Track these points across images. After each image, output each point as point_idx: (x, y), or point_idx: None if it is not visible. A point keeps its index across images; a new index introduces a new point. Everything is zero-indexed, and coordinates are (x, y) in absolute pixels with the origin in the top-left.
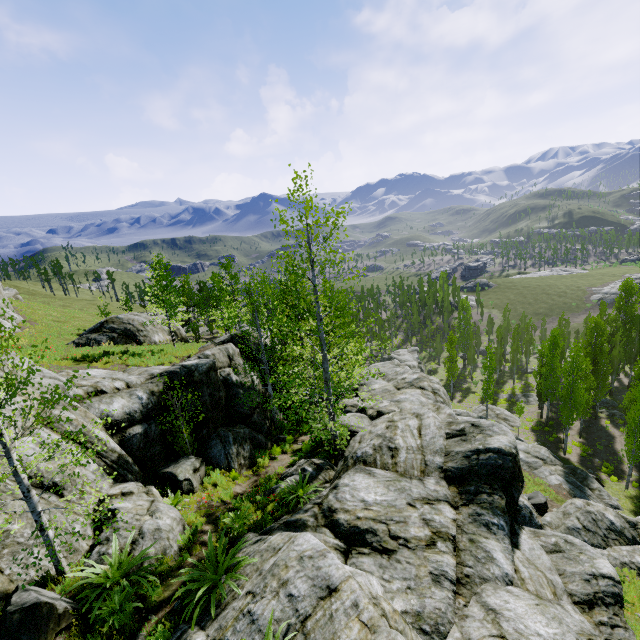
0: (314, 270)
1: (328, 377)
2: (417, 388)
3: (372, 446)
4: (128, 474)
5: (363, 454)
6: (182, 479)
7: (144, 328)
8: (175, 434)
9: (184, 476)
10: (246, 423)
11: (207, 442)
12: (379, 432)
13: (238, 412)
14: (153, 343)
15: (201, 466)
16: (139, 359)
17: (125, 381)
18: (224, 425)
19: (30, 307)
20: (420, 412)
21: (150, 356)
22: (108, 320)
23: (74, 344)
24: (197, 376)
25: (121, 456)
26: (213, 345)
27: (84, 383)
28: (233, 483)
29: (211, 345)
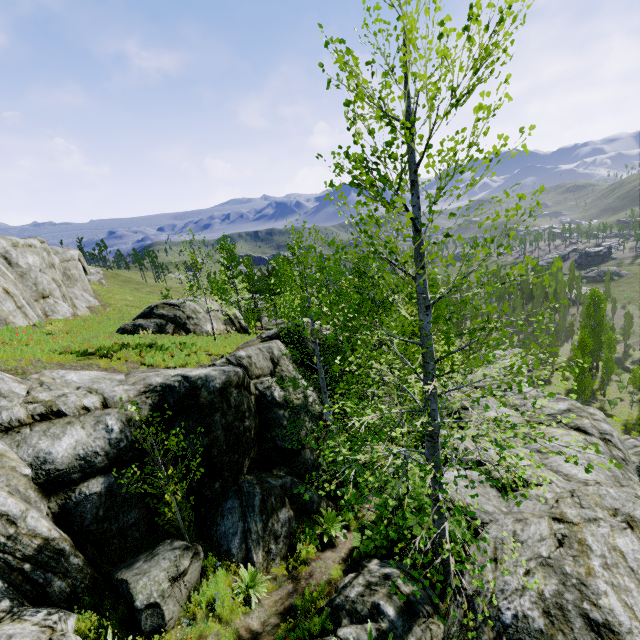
0: (417, 192)
1: (435, 429)
2: (571, 428)
3: (537, 599)
4: (55, 578)
5: (518, 622)
6: (142, 606)
7: (195, 315)
8: (160, 495)
9: (147, 598)
10: (290, 464)
11: (220, 502)
12: (543, 552)
13: (278, 447)
14: (204, 333)
15: (193, 562)
16: (160, 356)
17: (103, 395)
18: (255, 468)
19: (110, 291)
20: (634, 513)
21: (177, 352)
22: (158, 305)
23: (121, 331)
24: (205, 396)
25: (48, 542)
26: (257, 341)
27: (41, 396)
28: (247, 600)
29: (255, 341)
